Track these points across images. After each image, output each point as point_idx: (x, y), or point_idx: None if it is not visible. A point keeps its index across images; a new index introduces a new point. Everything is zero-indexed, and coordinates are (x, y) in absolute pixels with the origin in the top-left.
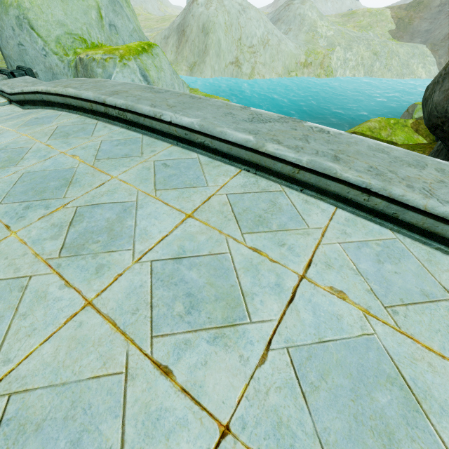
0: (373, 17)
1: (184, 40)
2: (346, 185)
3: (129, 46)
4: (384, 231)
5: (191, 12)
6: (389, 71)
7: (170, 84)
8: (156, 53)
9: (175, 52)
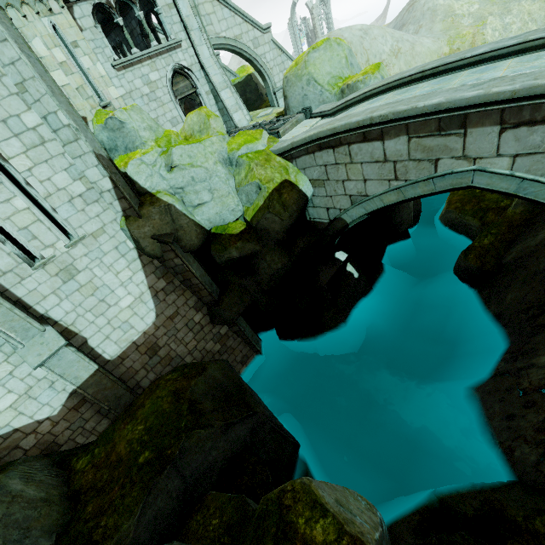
0: None
1: None
2: None
3: (370, 68)
4: None
5: None
6: None
7: None
8: (383, 67)
9: None
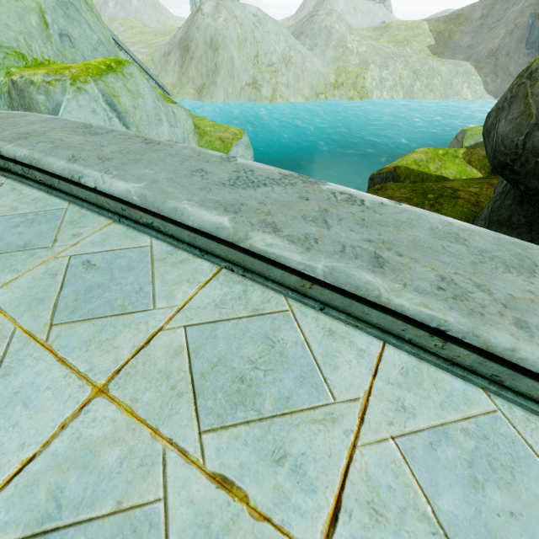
0: (409, 30)
1: (188, 57)
2: (399, 318)
3: (87, 64)
4: (472, 395)
5: (196, 24)
6: (431, 91)
7: (154, 114)
8: (130, 73)
9: (179, 72)
